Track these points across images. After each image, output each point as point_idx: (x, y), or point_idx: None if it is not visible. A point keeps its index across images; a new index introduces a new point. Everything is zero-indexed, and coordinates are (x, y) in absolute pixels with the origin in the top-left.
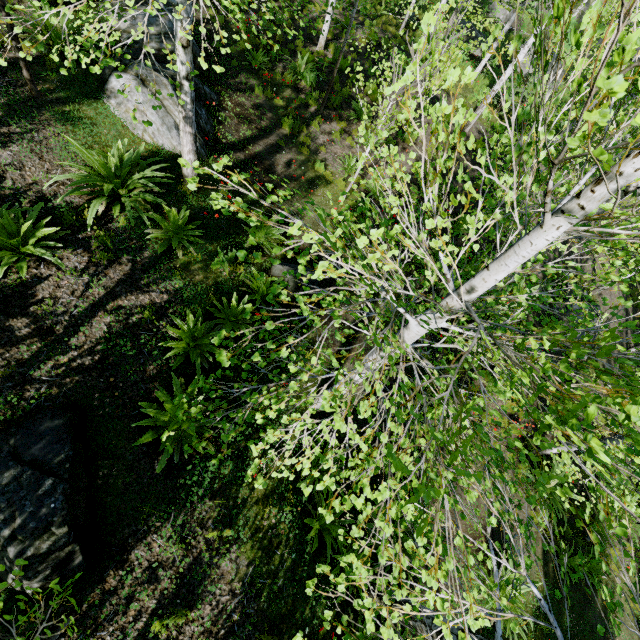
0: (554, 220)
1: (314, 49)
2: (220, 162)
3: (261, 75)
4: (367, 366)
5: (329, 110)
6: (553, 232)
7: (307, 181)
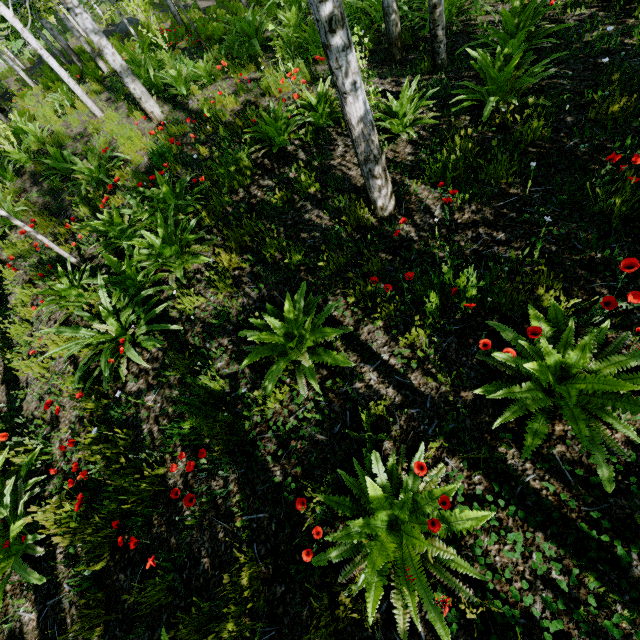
0: None
1: None
2: None
3: None
4: None
5: None
6: None
7: None
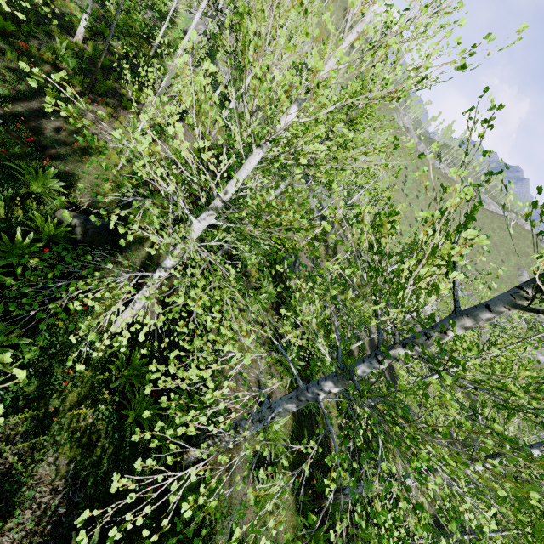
0: (257, 150)
1: (72, 40)
2: (58, 74)
3: (12, 42)
4: (165, 266)
5: (95, 95)
6: (257, 156)
7: (80, 148)
